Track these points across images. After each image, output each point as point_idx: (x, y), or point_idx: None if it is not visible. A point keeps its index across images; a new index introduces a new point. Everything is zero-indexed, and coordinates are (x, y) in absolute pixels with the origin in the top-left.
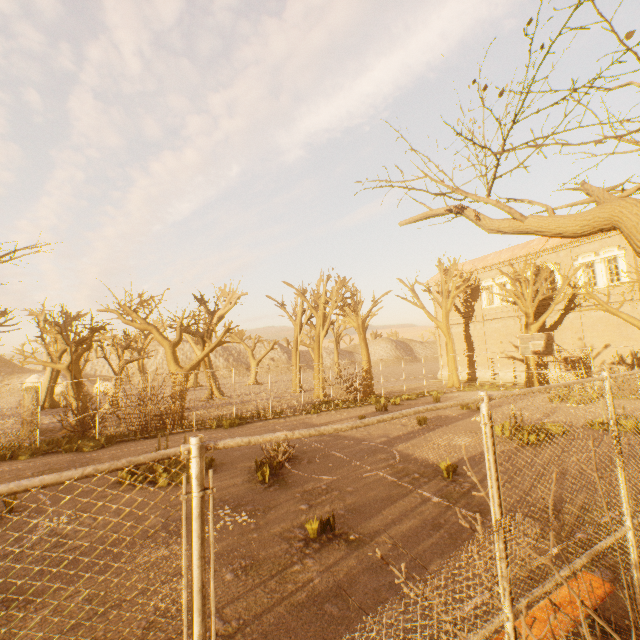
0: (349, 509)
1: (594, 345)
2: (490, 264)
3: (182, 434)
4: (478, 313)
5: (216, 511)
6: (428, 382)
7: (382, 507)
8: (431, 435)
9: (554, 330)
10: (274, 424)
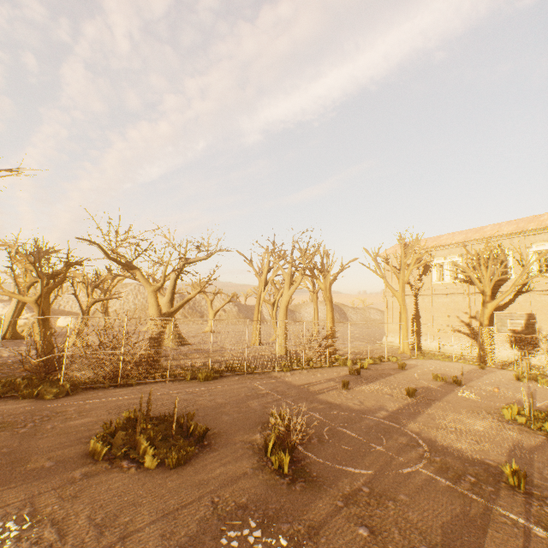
0: (433, 544)
1: (542, 327)
2: (444, 244)
3: (155, 384)
4: (427, 287)
5: (239, 530)
6: (375, 346)
7: (478, 543)
8: (433, 412)
9: (502, 310)
10: (251, 381)
